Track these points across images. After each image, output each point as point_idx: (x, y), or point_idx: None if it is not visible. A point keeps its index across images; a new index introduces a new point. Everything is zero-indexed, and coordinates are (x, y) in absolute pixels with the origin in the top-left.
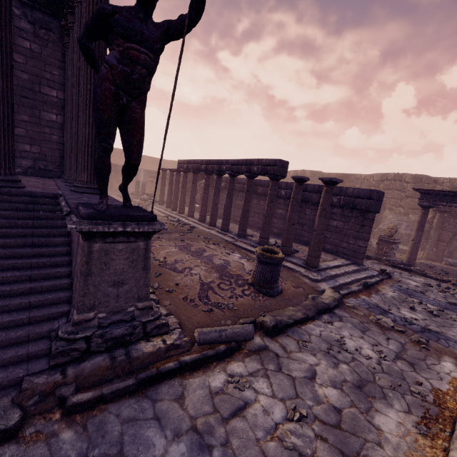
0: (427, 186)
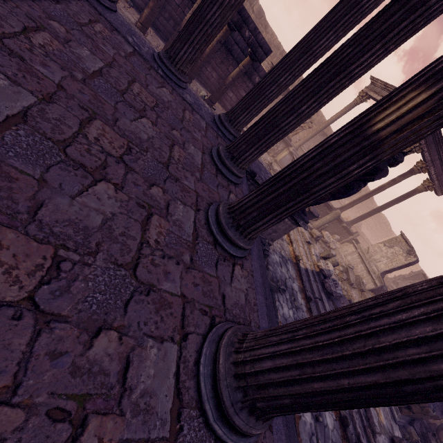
0: (260, 27)
